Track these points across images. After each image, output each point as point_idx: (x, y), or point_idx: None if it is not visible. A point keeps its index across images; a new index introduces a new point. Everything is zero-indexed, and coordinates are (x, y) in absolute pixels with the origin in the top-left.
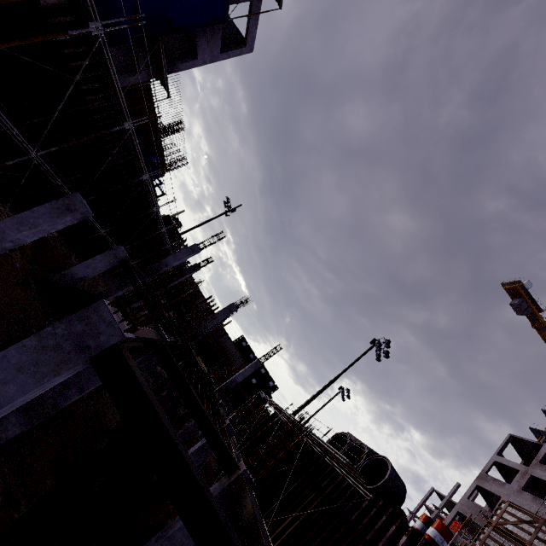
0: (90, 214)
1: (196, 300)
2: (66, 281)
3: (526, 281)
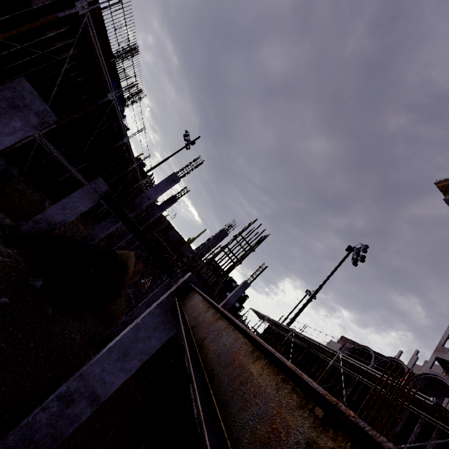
0: (51, 117)
1: (168, 232)
2: (42, 227)
3: None
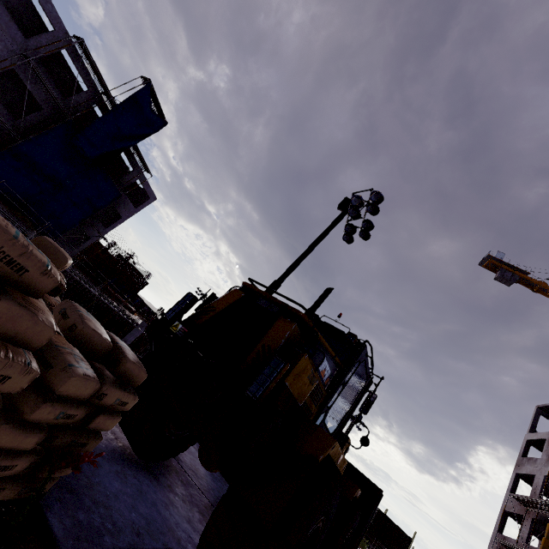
0: None
1: None
2: None
3: (496, 253)
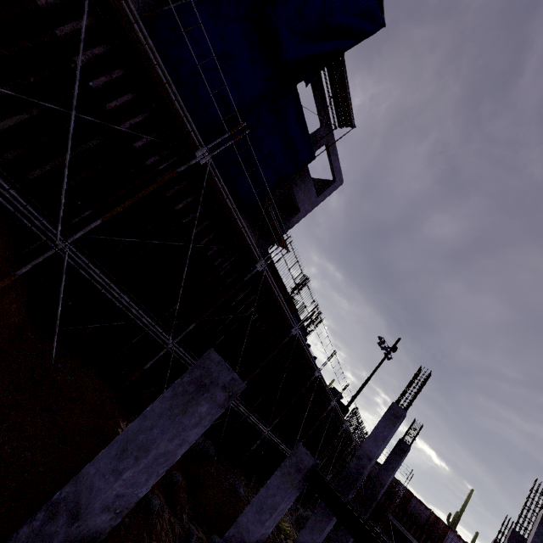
0: (238, 385)
1: (406, 505)
2: None
3: None
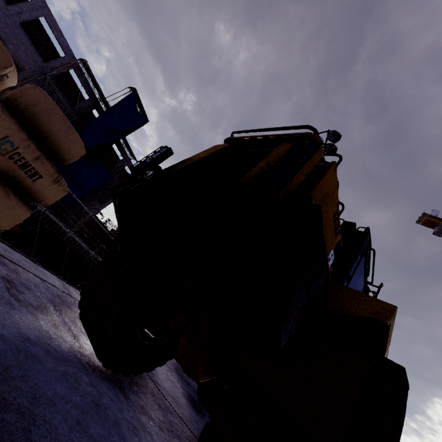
0: None
1: None
2: None
3: (431, 211)
